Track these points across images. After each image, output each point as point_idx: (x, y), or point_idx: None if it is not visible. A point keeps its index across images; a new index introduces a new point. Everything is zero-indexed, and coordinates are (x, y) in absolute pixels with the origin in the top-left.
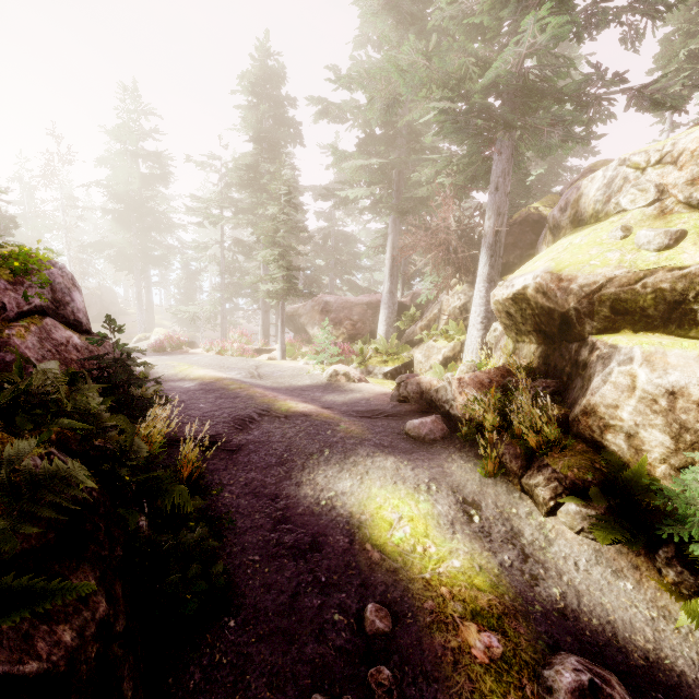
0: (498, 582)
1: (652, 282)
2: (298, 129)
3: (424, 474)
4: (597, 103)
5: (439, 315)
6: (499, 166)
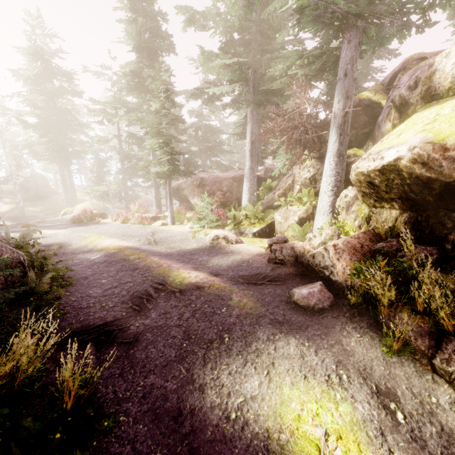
0: None
1: None
2: (171, 41)
3: (328, 357)
4: None
5: (293, 184)
6: (348, 54)
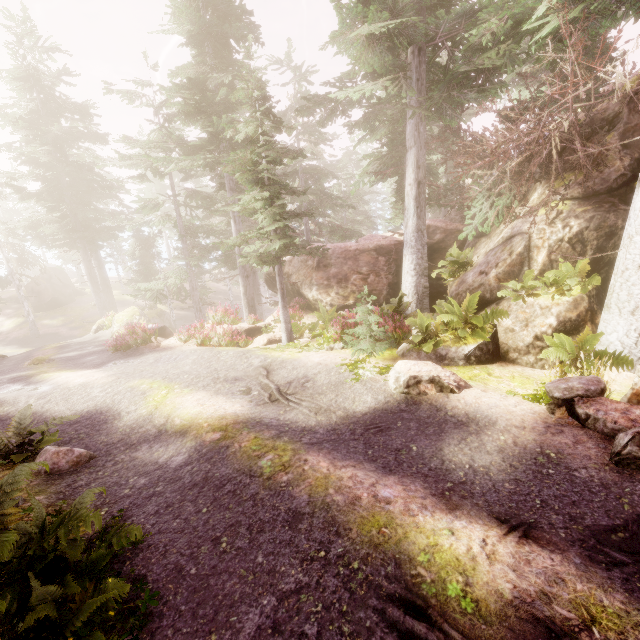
0: None
1: None
2: (250, 22)
3: None
4: None
5: (528, 254)
6: None
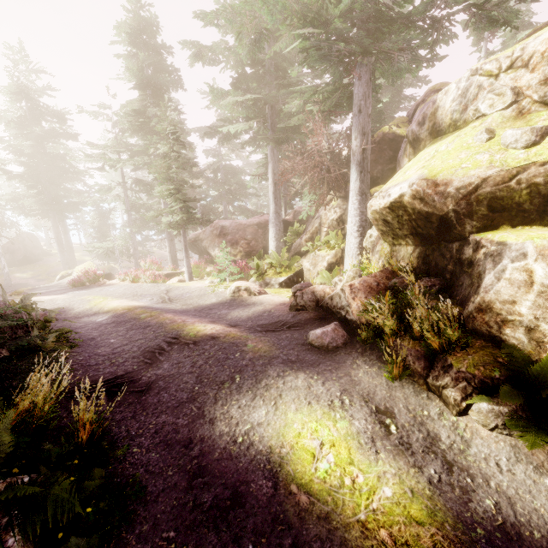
0: (434, 507)
1: (526, 178)
2: (178, 75)
3: (335, 387)
4: (441, 24)
5: (320, 227)
6: (360, 90)
